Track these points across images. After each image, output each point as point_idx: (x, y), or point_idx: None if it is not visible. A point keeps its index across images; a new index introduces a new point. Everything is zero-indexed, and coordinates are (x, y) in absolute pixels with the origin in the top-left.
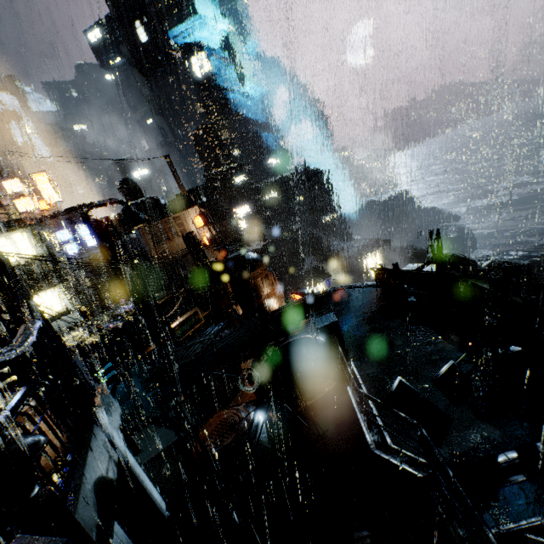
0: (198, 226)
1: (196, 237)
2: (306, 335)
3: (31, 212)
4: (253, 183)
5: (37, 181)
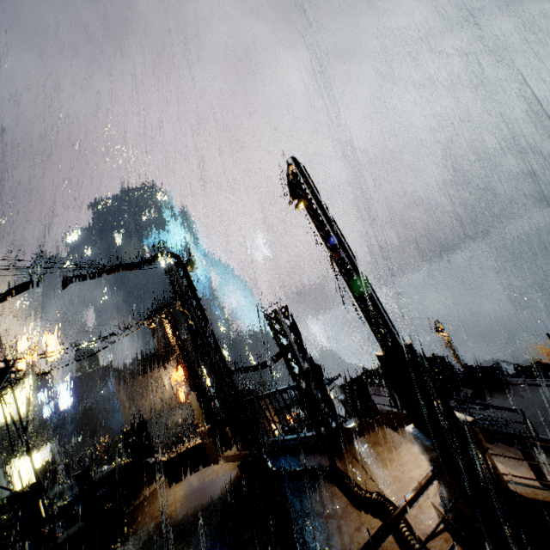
0: (174, 383)
1: None
2: None
3: None
4: None
5: (46, 342)
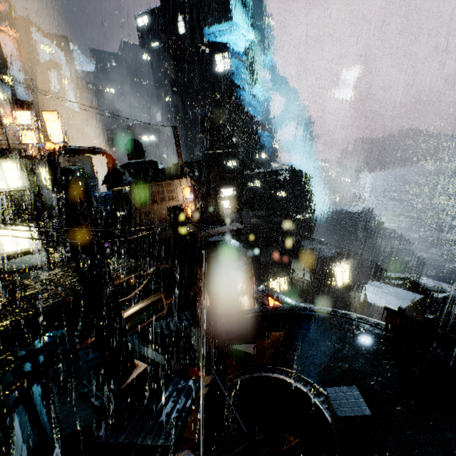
0: (185, 197)
1: (183, 212)
2: (290, 378)
3: (45, 148)
4: (242, 170)
5: (47, 119)
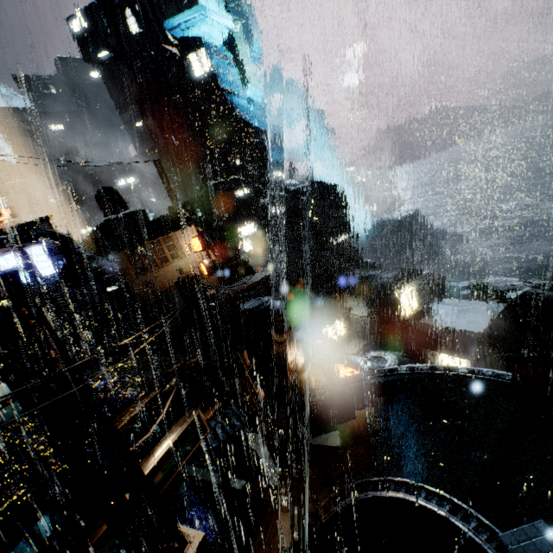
0: (194, 250)
1: (199, 283)
2: (414, 496)
3: None
4: (257, 197)
5: None
